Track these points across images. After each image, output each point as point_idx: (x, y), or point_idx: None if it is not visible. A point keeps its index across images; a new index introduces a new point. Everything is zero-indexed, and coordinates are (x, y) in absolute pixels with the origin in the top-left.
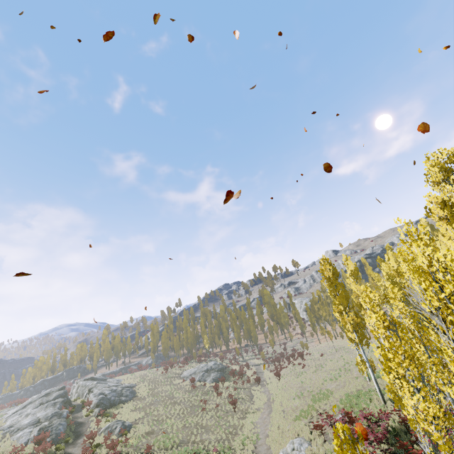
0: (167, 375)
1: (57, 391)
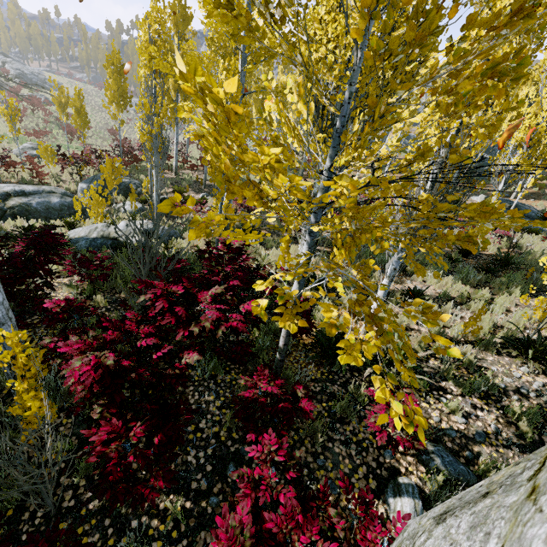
0: (101, 93)
1: None
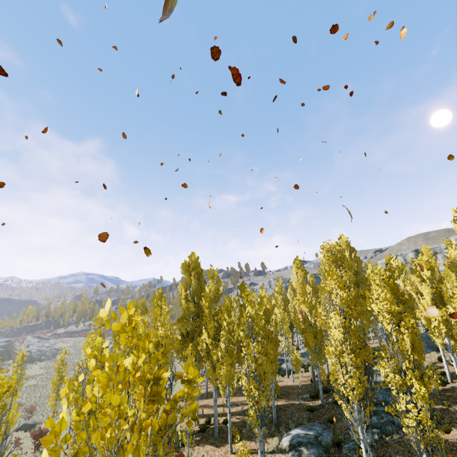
0: None
1: (3, 342)
